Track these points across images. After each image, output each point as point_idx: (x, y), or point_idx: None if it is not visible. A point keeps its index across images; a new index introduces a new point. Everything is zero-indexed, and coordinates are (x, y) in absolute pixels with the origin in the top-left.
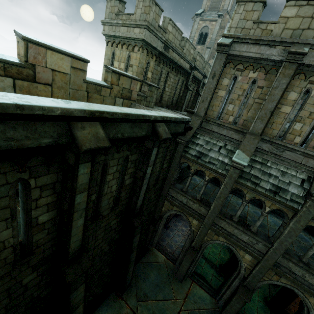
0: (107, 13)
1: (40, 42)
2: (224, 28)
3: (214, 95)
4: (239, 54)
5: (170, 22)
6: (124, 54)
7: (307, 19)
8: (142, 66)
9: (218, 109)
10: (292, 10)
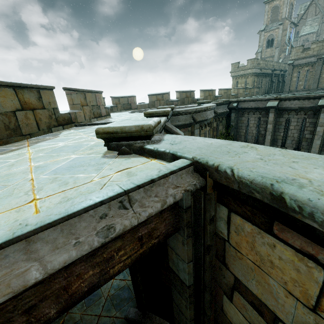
0: (232, 69)
1: (239, 88)
2: (287, 29)
3: (291, 81)
4: (298, 64)
5: (260, 60)
6: (243, 80)
7: (321, 46)
8: (252, 82)
9: (295, 85)
10: (314, 45)
